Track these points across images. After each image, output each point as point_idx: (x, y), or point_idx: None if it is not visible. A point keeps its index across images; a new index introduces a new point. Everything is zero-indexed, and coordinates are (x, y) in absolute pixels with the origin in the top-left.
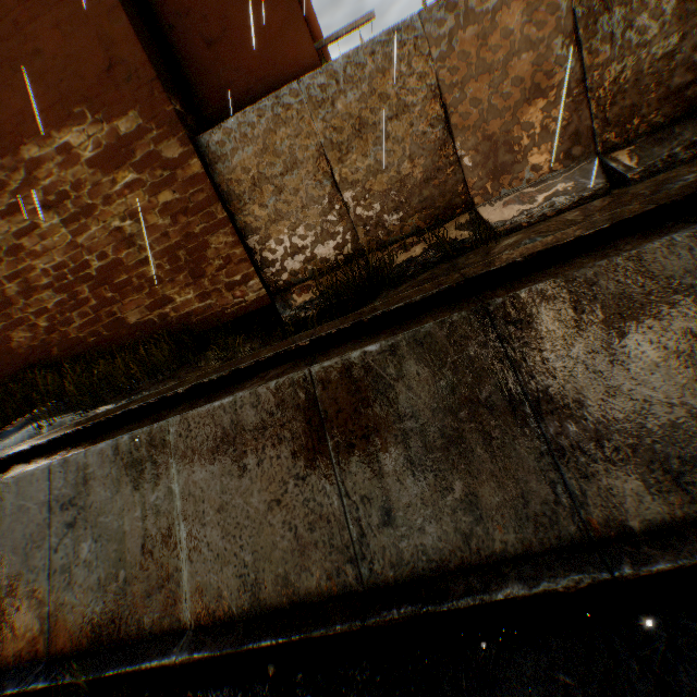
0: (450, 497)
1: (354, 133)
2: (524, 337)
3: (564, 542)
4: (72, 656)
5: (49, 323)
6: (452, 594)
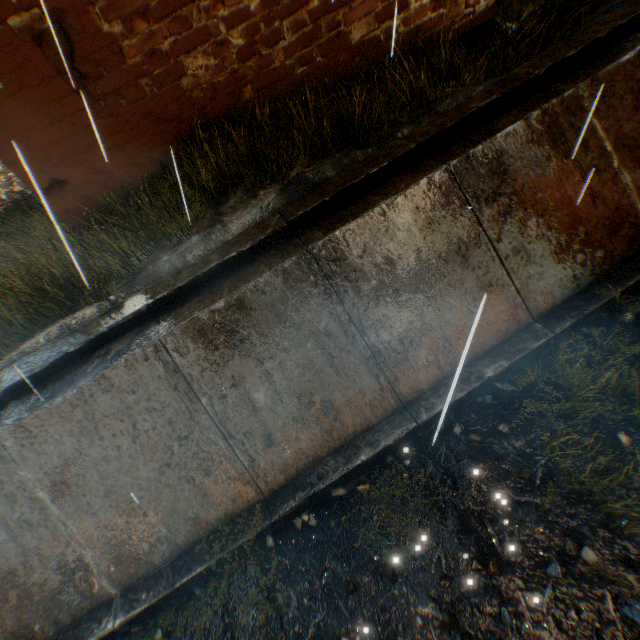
0: None
1: None
2: None
3: None
4: (560, 306)
5: (244, 42)
6: None
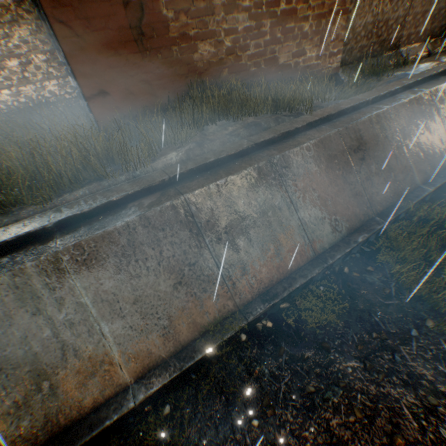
0: None
1: None
2: None
3: None
4: (386, 210)
5: (231, 45)
6: None
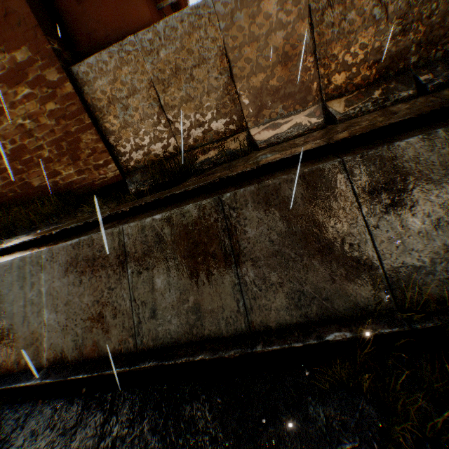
0: (186, 305)
1: (172, 74)
2: (238, 217)
3: (238, 332)
4: None
5: None
6: (177, 356)
